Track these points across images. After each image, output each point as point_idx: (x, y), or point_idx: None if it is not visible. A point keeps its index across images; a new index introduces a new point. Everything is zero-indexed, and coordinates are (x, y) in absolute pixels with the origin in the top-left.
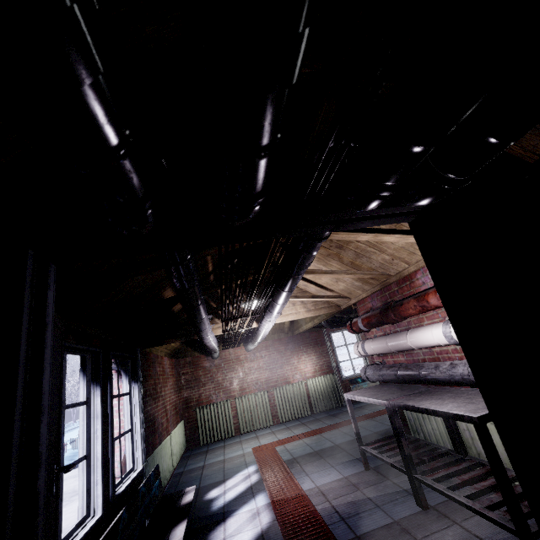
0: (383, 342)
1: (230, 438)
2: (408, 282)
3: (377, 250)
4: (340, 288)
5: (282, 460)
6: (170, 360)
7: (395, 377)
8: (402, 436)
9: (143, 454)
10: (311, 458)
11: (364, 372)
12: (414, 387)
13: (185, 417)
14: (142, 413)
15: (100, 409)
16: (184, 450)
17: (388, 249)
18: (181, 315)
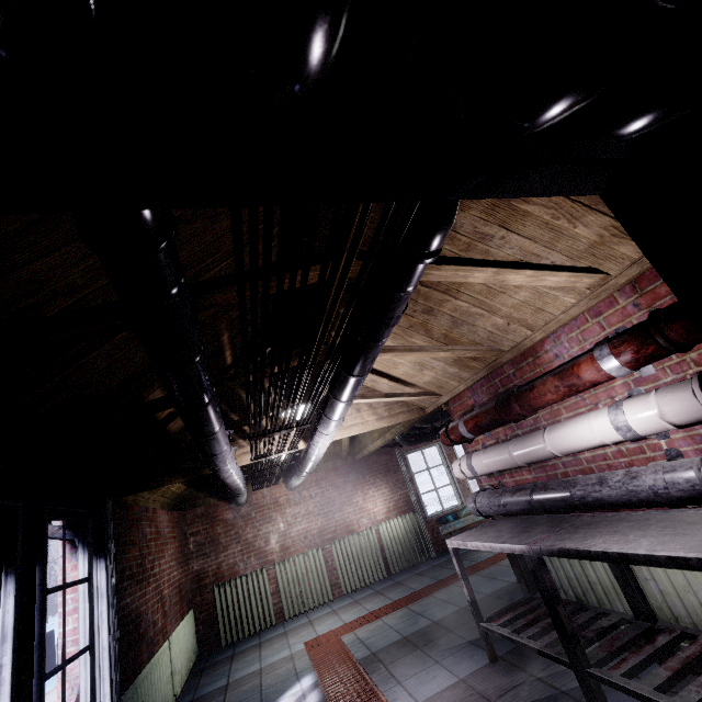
0: (503, 451)
1: (269, 629)
2: (531, 358)
3: (486, 310)
4: (426, 381)
5: (354, 659)
6: (169, 514)
7: (527, 505)
8: (558, 603)
9: (115, 688)
10: (401, 650)
11: (474, 503)
12: (556, 519)
13: (195, 603)
14: (113, 612)
15: (12, 622)
16: (194, 659)
17: (503, 307)
18: (184, 438)
